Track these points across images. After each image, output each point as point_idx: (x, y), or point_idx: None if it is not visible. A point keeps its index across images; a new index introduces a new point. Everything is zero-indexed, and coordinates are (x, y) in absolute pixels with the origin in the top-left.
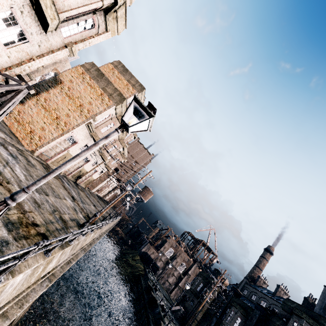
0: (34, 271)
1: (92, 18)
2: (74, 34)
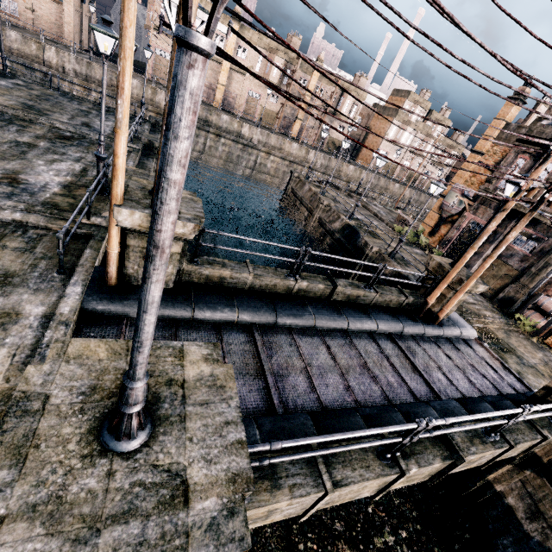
0: (356, 171)
1: (355, 105)
2: (354, 114)
